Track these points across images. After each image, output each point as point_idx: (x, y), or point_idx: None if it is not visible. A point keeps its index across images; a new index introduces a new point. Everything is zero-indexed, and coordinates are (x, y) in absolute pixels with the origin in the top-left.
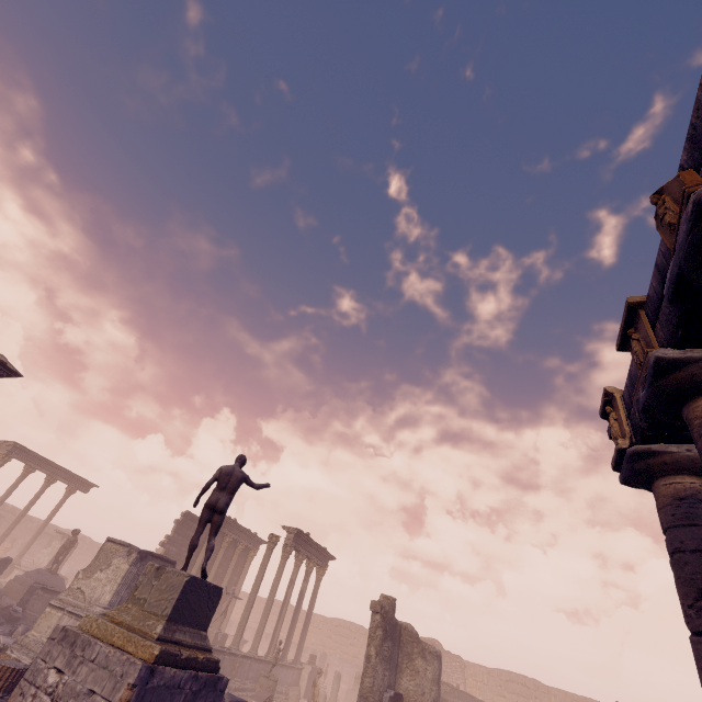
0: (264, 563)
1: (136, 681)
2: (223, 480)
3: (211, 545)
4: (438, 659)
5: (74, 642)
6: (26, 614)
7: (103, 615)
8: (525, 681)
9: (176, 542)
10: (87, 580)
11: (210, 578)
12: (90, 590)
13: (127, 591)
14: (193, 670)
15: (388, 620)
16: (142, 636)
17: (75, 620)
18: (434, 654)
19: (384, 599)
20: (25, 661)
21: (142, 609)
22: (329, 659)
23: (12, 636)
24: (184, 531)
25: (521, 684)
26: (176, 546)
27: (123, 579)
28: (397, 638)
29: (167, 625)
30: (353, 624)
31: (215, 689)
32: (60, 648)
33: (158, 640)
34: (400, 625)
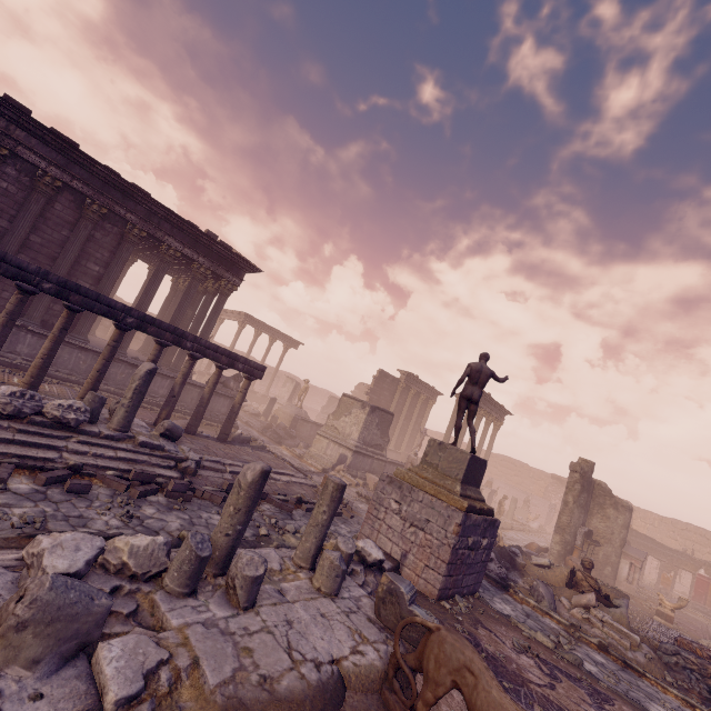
0: (454, 416)
1: (461, 522)
2: (474, 377)
3: (473, 429)
4: (629, 512)
5: (400, 486)
6: (297, 434)
7: (408, 470)
8: (705, 534)
9: (375, 392)
10: (337, 421)
11: (401, 419)
12: (341, 428)
13: (367, 432)
14: (482, 515)
15: (586, 478)
16: (448, 492)
17: (338, 446)
18: (627, 508)
19: (582, 462)
20: (318, 467)
21: (436, 471)
22: (495, 483)
23: (298, 448)
24: (380, 384)
25: (699, 535)
26: (376, 395)
27: (363, 424)
28: (590, 492)
29: (461, 486)
30: (518, 461)
31: (494, 526)
32: (391, 488)
33: (460, 496)
34: (594, 482)
